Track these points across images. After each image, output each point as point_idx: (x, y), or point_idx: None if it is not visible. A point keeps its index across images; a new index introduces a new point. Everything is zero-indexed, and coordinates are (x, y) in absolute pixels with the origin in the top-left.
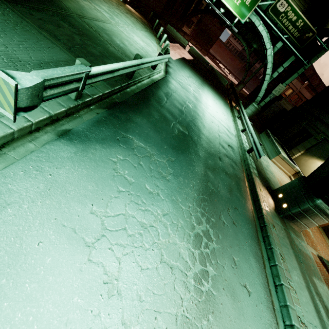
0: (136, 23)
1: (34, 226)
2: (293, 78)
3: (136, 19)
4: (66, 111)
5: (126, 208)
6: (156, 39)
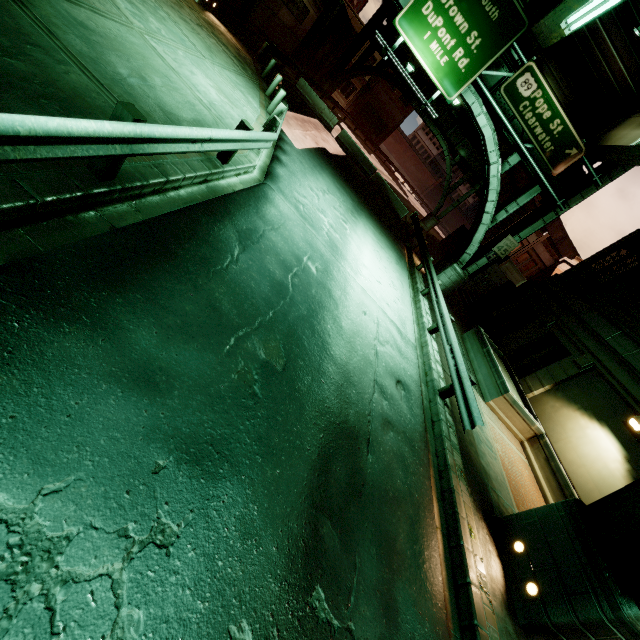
0: (218, 53)
1: None
2: (534, 228)
3: (222, 46)
4: None
5: None
6: (263, 97)
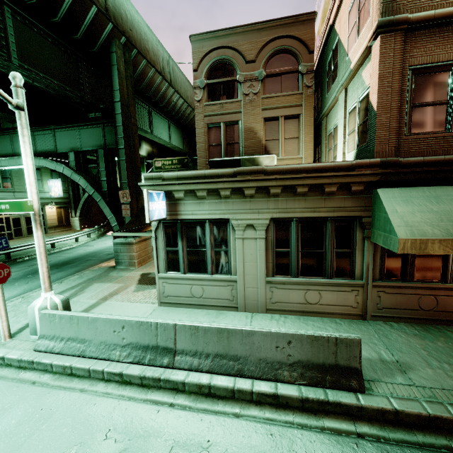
0: None
1: None
2: None
3: None
4: None
5: None
6: (99, 232)
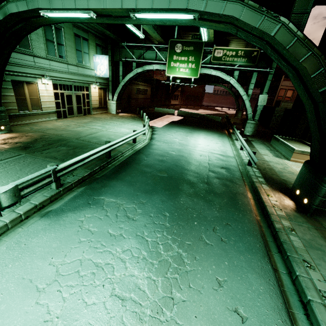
0: (125, 121)
1: (1, 283)
2: (268, 85)
3: (126, 118)
4: (50, 198)
5: (83, 254)
6: (143, 122)
